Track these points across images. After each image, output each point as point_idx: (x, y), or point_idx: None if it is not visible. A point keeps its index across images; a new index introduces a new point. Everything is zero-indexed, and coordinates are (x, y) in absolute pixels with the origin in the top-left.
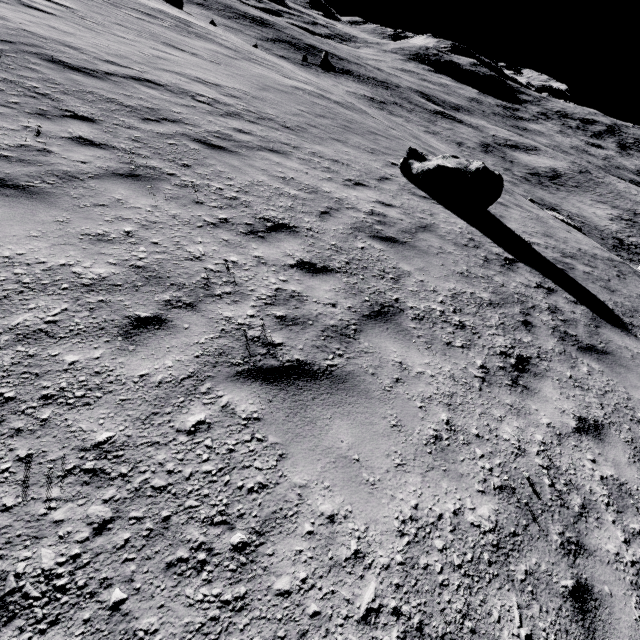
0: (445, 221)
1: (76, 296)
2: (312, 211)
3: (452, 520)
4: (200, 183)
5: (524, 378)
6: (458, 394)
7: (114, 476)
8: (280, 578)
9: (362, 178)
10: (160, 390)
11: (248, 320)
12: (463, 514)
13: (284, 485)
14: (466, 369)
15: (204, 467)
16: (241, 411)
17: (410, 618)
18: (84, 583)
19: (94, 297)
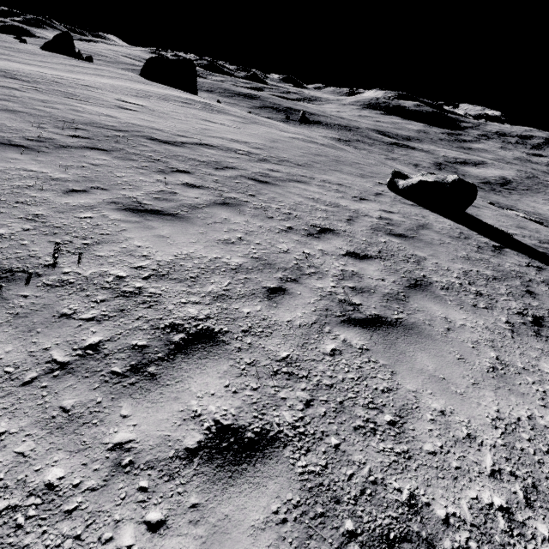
0: (435, 221)
1: (231, 275)
2: (341, 219)
3: (528, 422)
4: (265, 205)
5: (544, 331)
6: (497, 340)
7: (300, 376)
8: (425, 444)
9: (363, 195)
10: (302, 330)
11: (333, 289)
12: (535, 419)
13: (402, 390)
14: (495, 323)
15: (348, 375)
16: (355, 344)
17: (524, 479)
18: (313, 432)
19: (241, 276)
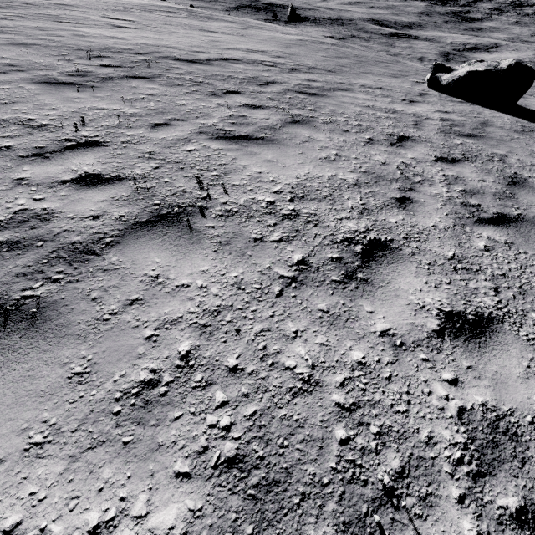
0: (493, 116)
1: (357, 191)
2: (408, 125)
3: None
4: (332, 119)
5: None
6: None
7: (475, 270)
8: None
9: (409, 97)
10: (449, 232)
11: (448, 194)
12: None
13: None
14: None
15: (511, 266)
16: (499, 240)
17: None
18: (515, 311)
19: (365, 190)
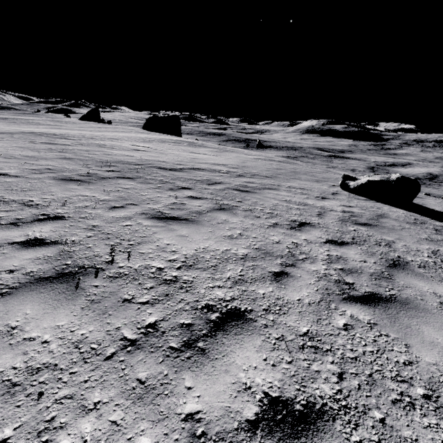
0: (390, 211)
1: (242, 263)
2: (312, 214)
3: None
4: (251, 208)
5: None
6: None
7: (325, 350)
8: None
9: (323, 195)
10: (312, 307)
11: (326, 271)
12: None
13: (422, 362)
14: None
15: (367, 348)
16: (362, 319)
17: None
18: (355, 405)
19: (249, 263)
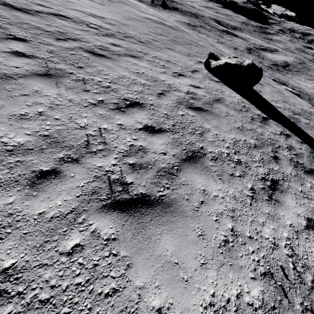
0: (229, 96)
1: (1, 159)
2: (153, 93)
3: (236, 302)
4: (88, 78)
5: (275, 194)
6: (238, 209)
7: (13, 295)
8: None
9: (183, 71)
10: (51, 223)
11: (112, 168)
12: (242, 297)
13: (129, 288)
14: (242, 191)
15: (76, 280)
16: (104, 234)
17: None
18: None
19: (13, 158)
